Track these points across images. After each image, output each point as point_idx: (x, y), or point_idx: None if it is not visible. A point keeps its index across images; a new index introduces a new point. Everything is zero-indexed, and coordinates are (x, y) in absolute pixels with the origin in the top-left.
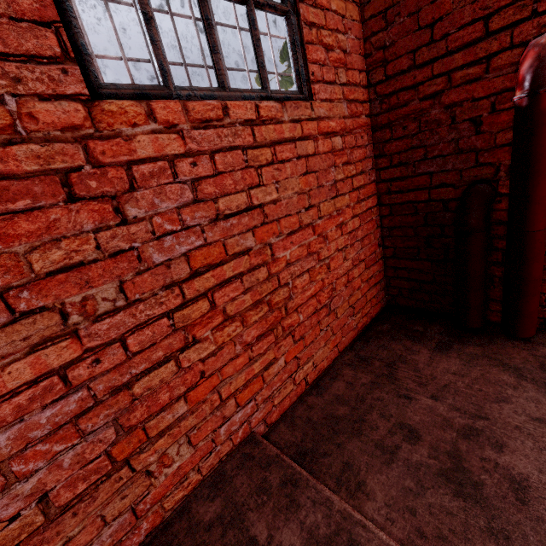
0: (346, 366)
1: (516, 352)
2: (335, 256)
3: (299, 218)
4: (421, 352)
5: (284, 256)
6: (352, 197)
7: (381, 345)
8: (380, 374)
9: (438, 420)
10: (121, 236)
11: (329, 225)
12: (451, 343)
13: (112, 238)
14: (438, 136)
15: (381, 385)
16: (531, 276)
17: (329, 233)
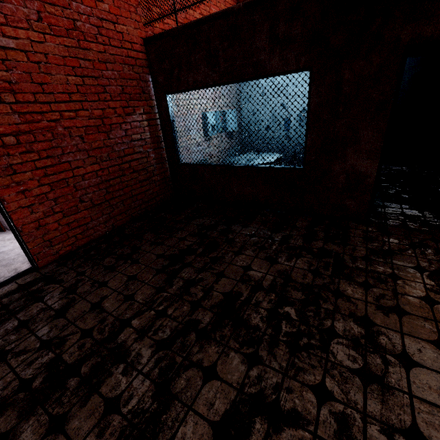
0: None
1: None
2: None
3: (216, 3)
4: None
5: (212, 10)
6: None
7: None
8: None
9: None
10: None
11: None
12: None
13: None
14: None
15: None
16: None
17: None
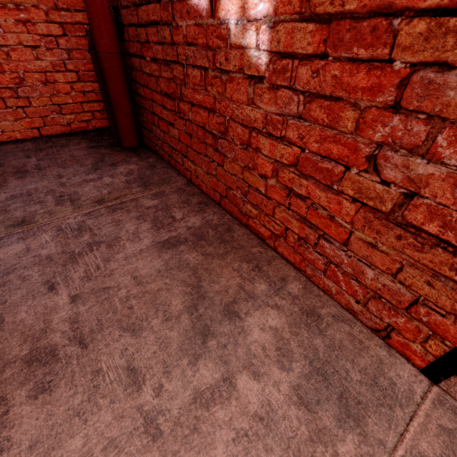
0: (33, 141)
1: (120, 156)
2: (21, 49)
3: None
4: (80, 146)
5: None
6: (45, 0)
7: (70, 139)
8: (39, 148)
9: (20, 166)
10: None
11: (4, 15)
12: (103, 146)
13: None
14: None
15: (29, 151)
16: (111, 95)
17: (5, 23)
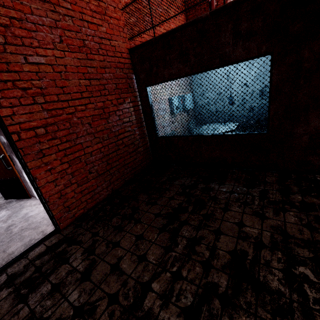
0: None
1: None
2: None
3: (173, 21)
4: None
5: (171, 26)
6: None
7: None
8: None
9: None
10: (155, 2)
11: None
12: None
13: (154, 2)
14: (198, 13)
15: None
16: None
17: None
